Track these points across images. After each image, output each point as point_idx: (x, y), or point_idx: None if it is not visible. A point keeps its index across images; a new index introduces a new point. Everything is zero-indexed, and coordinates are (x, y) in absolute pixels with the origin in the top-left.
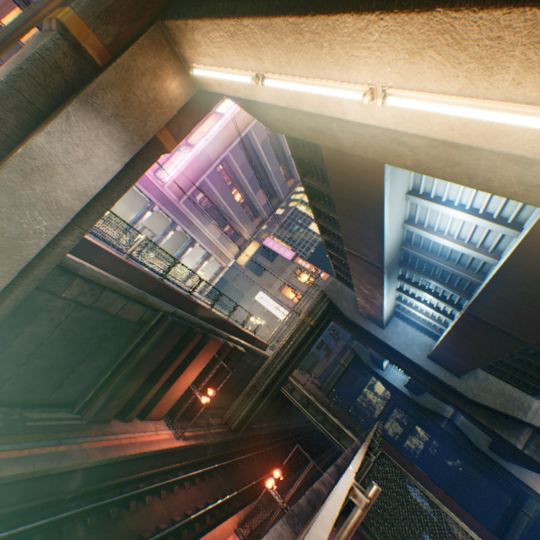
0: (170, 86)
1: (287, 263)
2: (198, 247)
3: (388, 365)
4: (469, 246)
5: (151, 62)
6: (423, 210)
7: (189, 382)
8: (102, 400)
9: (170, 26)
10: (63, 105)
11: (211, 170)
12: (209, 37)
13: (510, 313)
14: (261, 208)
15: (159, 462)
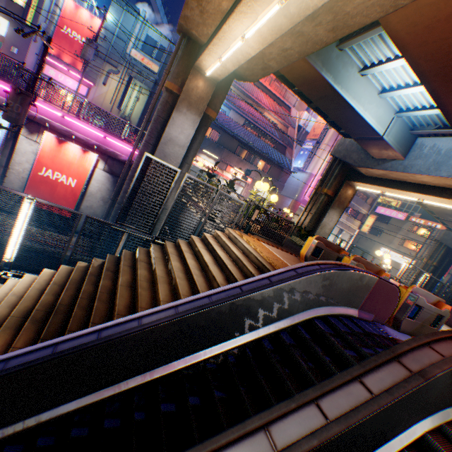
0: (348, 193)
1: (400, 223)
2: None
3: None
4: None
5: (344, 190)
6: None
7: None
8: None
9: (349, 182)
10: (325, 209)
11: None
12: (364, 185)
13: None
14: (370, 192)
15: None
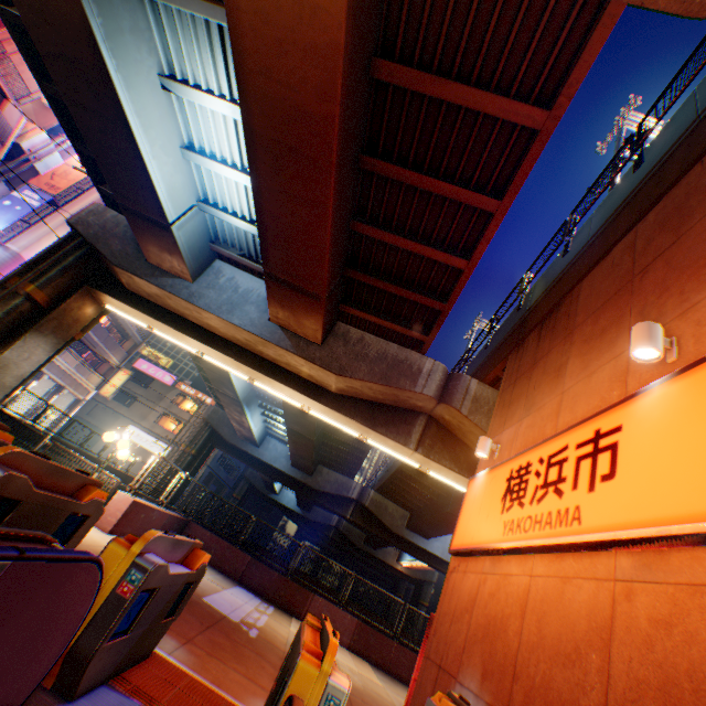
0: (89, 311)
1: (167, 389)
2: None
3: (283, 488)
4: None
5: (80, 303)
6: None
7: None
8: None
9: (96, 290)
10: (21, 330)
11: None
12: (123, 306)
13: (299, 424)
14: (136, 332)
15: None
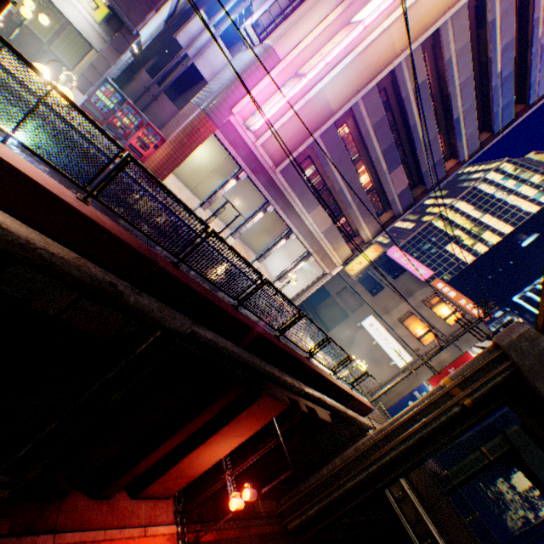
0: None
1: (417, 284)
2: (298, 244)
3: None
4: None
5: None
6: None
7: (218, 454)
8: (39, 465)
9: None
10: None
11: (327, 126)
12: None
13: None
14: (395, 197)
15: None
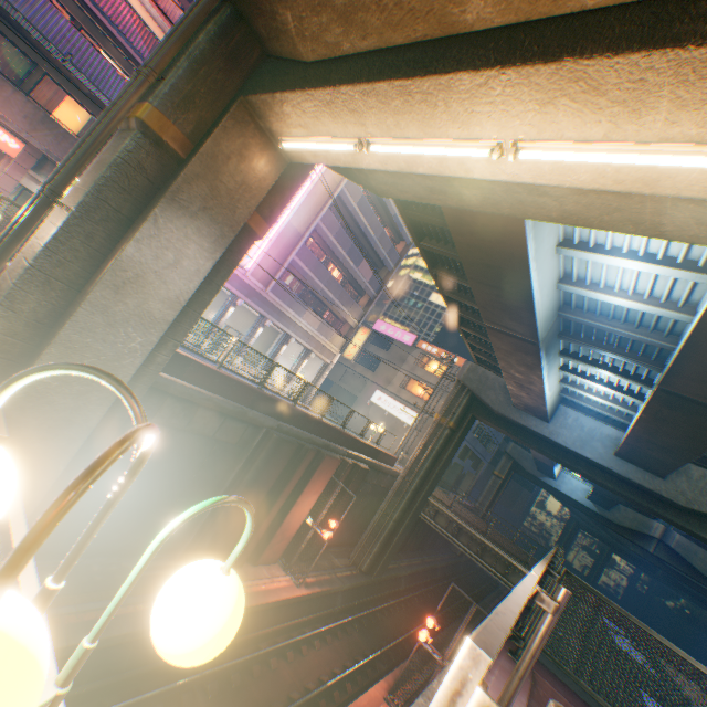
0: (257, 165)
1: (407, 350)
2: (293, 343)
3: (561, 472)
4: (651, 302)
5: (236, 143)
6: (582, 263)
7: (304, 513)
8: (206, 542)
9: (254, 101)
10: (149, 207)
11: (300, 247)
12: (301, 108)
13: None
14: (367, 284)
15: (279, 617)
